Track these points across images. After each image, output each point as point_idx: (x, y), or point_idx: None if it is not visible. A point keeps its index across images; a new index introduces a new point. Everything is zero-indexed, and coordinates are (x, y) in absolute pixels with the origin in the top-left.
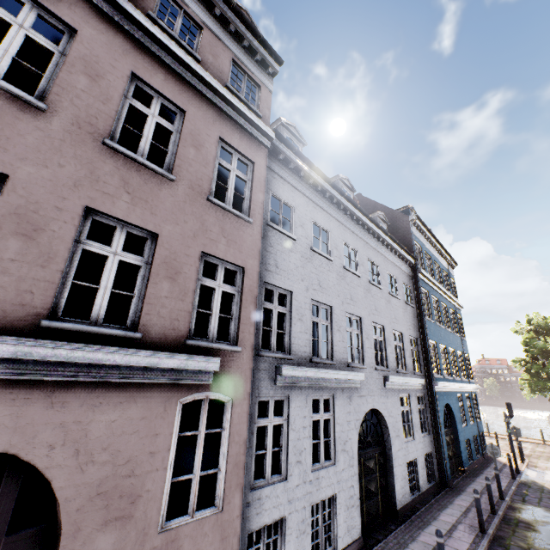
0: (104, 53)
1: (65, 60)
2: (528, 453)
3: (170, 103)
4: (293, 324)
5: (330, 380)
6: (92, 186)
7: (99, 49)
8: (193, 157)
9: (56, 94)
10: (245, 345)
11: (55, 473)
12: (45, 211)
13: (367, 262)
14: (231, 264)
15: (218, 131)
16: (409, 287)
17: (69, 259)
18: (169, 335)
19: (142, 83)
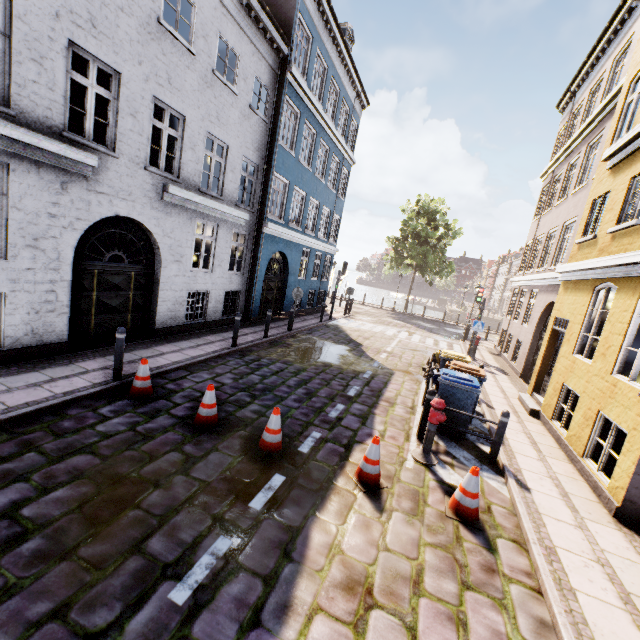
0: None
1: None
2: (360, 312)
3: None
4: None
5: None
6: None
7: None
8: None
9: None
10: None
11: None
12: None
13: None
14: None
15: None
16: (268, 90)
17: None
18: None
19: None
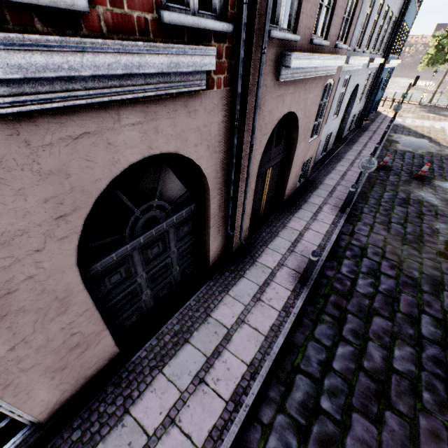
0: None
1: None
2: None
3: None
4: (359, 17)
5: (355, 65)
6: None
7: None
8: None
9: None
10: (347, 44)
11: (300, 121)
12: None
13: None
14: None
15: None
16: None
17: None
18: (332, 41)
19: None
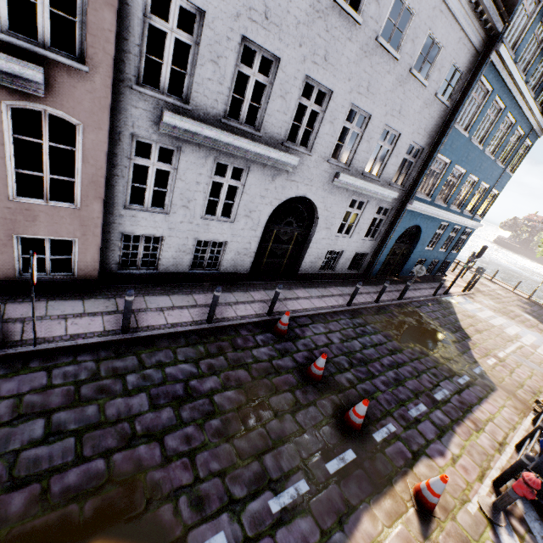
0: None
1: None
2: (483, 290)
3: None
4: (199, 65)
5: (245, 150)
6: None
7: None
8: None
9: None
10: (98, 67)
11: None
12: None
13: None
14: None
15: None
16: (462, 73)
17: None
18: None
19: None
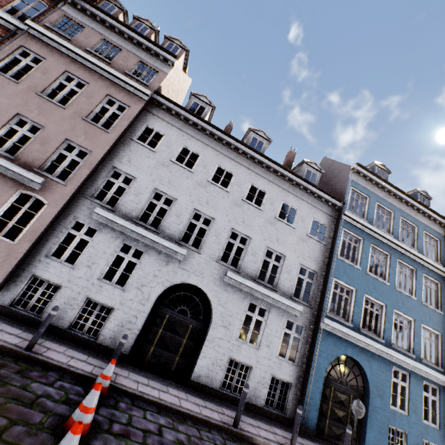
0: (55, 65)
1: (36, 69)
2: None
3: (84, 81)
4: (127, 195)
5: (145, 238)
6: (24, 107)
7: (53, 64)
8: (84, 101)
9: (26, 79)
10: (71, 185)
11: None
12: (1, 112)
13: (248, 186)
14: (86, 149)
15: (108, 92)
16: (326, 226)
17: (4, 129)
18: (29, 164)
19: (71, 75)
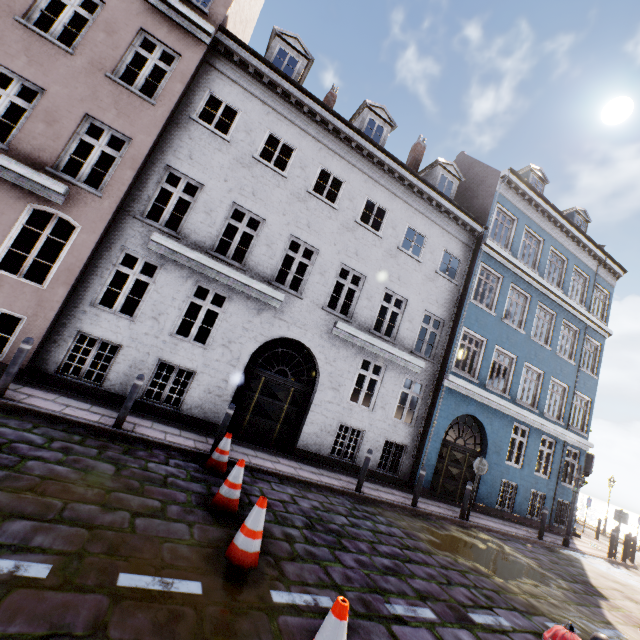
0: None
1: None
2: None
3: None
4: (194, 213)
5: (228, 279)
6: None
7: None
8: (102, 41)
9: None
10: (110, 197)
11: None
12: None
13: (363, 200)
14: (121, 134)
15: (141, 23)
16: (460, 259)
17: None
18: (34, 160)
19: None
